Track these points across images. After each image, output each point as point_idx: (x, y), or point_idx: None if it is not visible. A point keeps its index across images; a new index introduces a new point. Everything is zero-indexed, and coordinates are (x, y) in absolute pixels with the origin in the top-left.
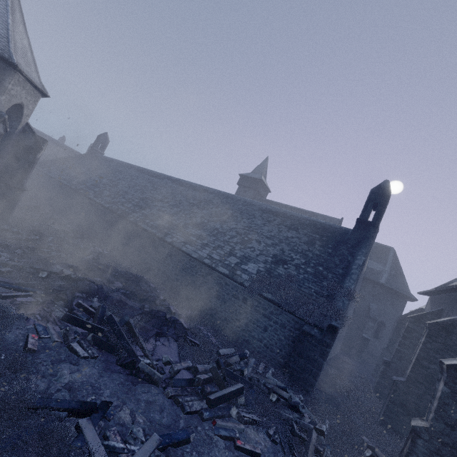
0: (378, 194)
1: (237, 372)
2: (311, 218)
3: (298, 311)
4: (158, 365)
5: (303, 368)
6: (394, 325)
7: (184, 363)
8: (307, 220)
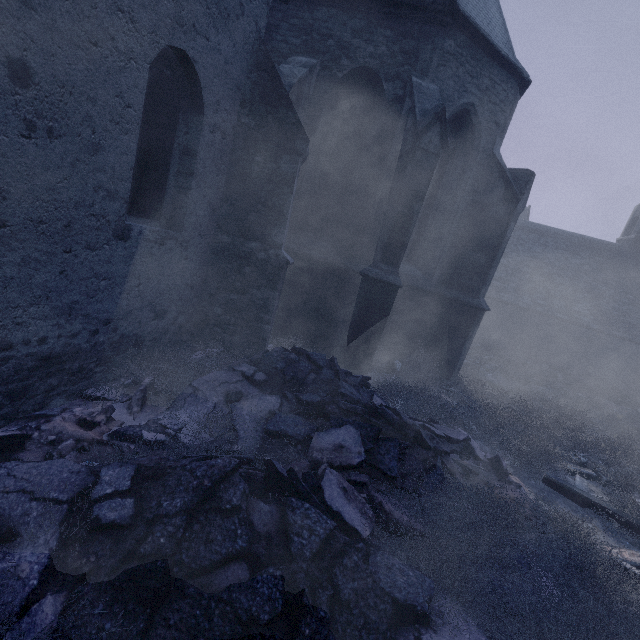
0: None
1: None
2: (576, 235)
3: None
4: None
5: None
6: None
7: None
8: (574, 238)
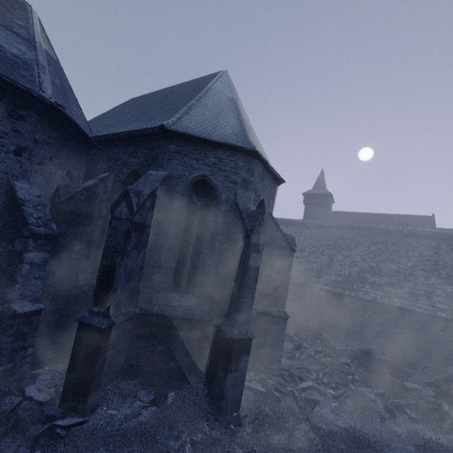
0: None
1: None
2: None
3: None
4: None
5: None
6: None
7: None
8: None
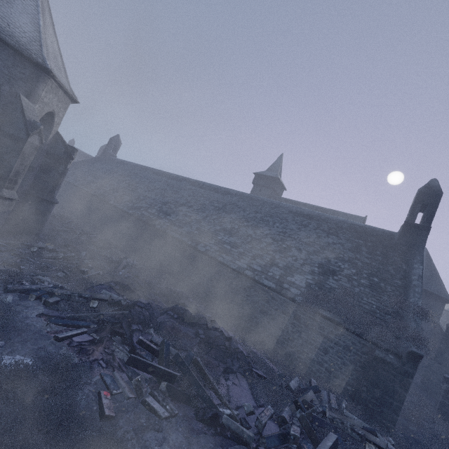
0: (428, 195)
1: (320, 414)
2: (348, 221)
3: (367, 334)
4: (240, 416)
5: (380, 401)
6: (432, 330)
7: (266, 410)
8: (344, 223)
